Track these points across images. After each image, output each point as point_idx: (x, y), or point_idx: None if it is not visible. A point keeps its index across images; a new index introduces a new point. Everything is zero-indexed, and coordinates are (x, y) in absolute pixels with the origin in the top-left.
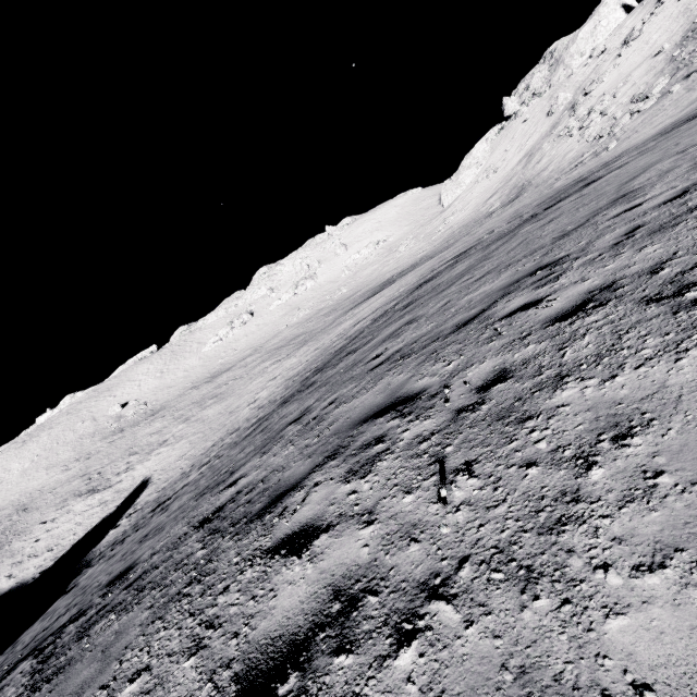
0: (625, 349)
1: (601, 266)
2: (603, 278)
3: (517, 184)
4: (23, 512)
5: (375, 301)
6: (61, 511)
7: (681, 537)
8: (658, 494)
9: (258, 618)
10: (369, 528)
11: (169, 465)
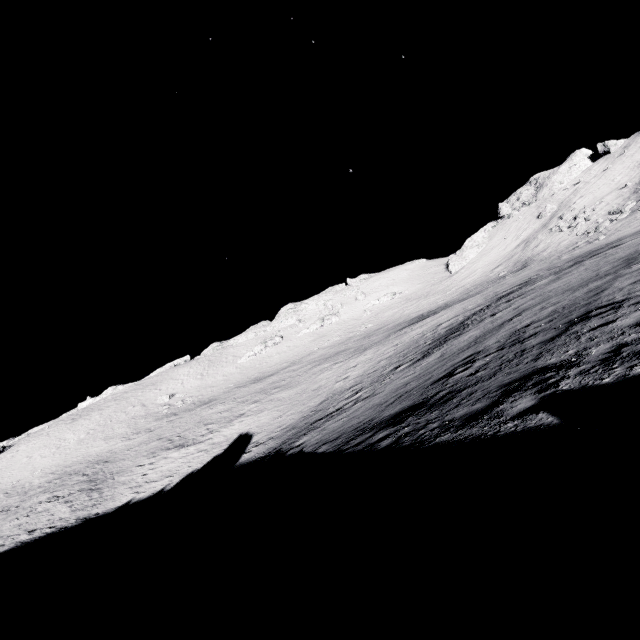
0: None
1: None
2: None
3: (520, 260)
4: (106, 462)
5: (437, 318)
6: (155, 458)
7: None
8: None
9: None
10: None
11: (266, 423)
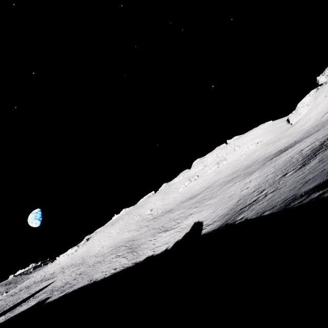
0: None
1: None
2: None
3: None
4: (133, 241)
5: (296, 148)
6: (155, 237)
7: None
8: None
9: None
10: None
11: (207, 215)
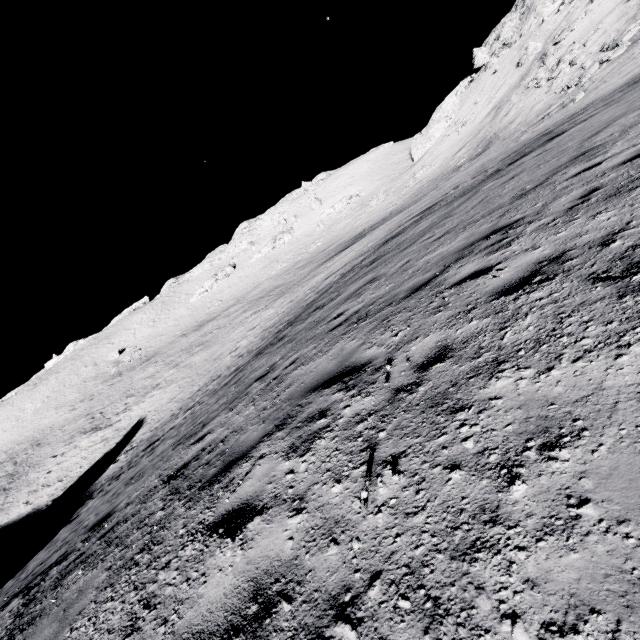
0: (565, 335)
1: (553, 233)
2: (554, 247)
3: (485, 137)
4: (37, 447)
5: (345, 255)
6: (69, 446)
7: (599, 593)
8: (580, 530)
9: (187, 605)
10: (297, 518)
11: (161, 407)
